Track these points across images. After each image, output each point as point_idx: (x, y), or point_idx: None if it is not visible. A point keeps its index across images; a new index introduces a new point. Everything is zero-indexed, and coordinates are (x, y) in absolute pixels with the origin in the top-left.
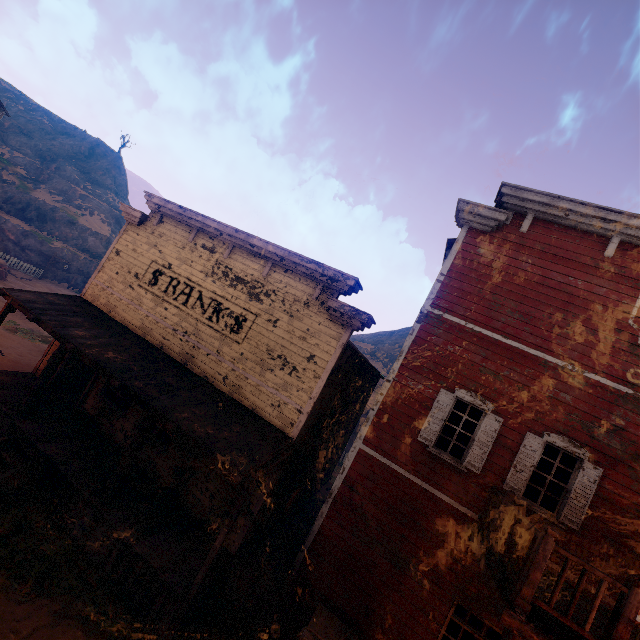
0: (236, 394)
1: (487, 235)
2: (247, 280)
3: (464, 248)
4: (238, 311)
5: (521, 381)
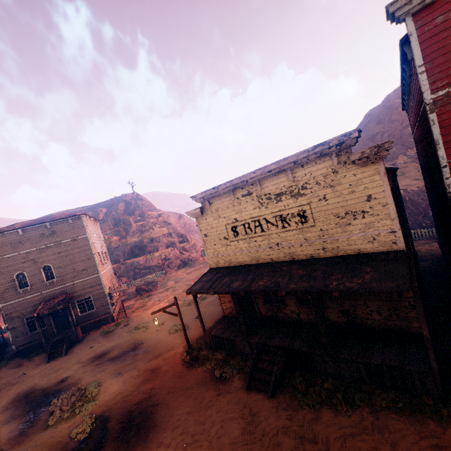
0: (339, 252)
1: (434, 4)
2: (284, 191)
3: (421, 32)
4: (295, 211)
5: None
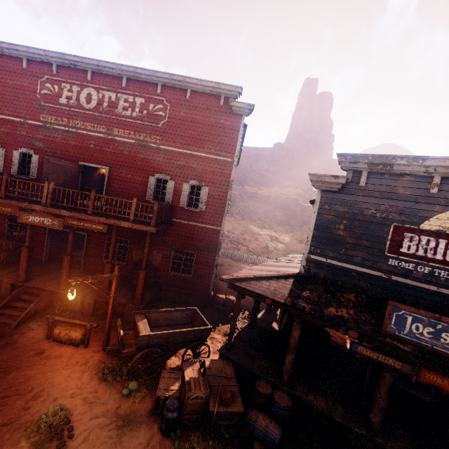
0: None
1: None
2: None
3: None
4: None
5: (8, 131)
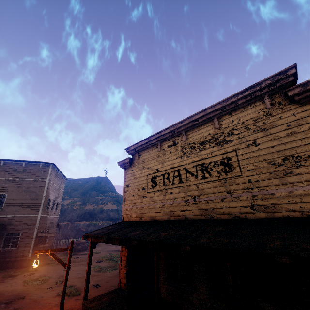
0: (276, 213)
1: None
2: (208, 139)
3: None
4: (219, 158)
5: None
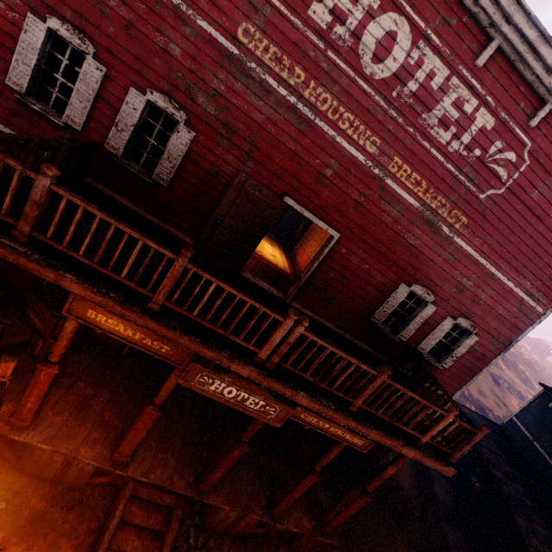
0: None
1: None
2: None
3: None
4: None
5: (129, 19)
